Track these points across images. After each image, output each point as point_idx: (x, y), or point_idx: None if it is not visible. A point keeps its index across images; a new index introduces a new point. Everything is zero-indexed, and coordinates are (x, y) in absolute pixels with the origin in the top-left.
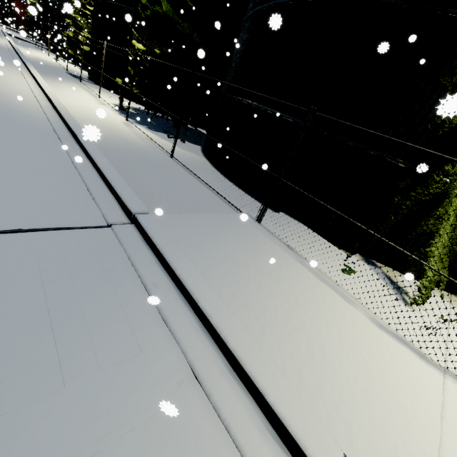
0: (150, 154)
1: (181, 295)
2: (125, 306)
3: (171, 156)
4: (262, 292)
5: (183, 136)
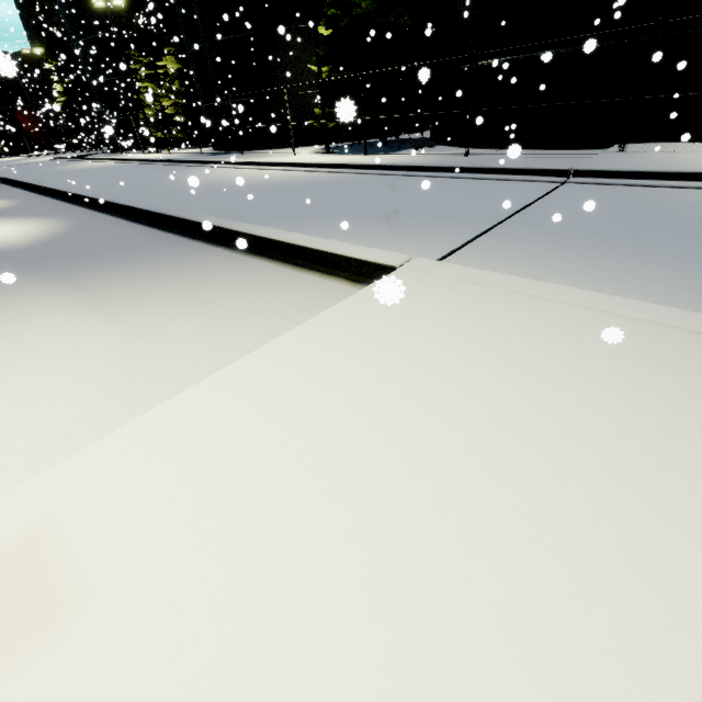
0: (455, 161)
1: (663, 180)
2: (648, 190)
3: (465, 155)
4: (701, 164)
5: (408, 146)
